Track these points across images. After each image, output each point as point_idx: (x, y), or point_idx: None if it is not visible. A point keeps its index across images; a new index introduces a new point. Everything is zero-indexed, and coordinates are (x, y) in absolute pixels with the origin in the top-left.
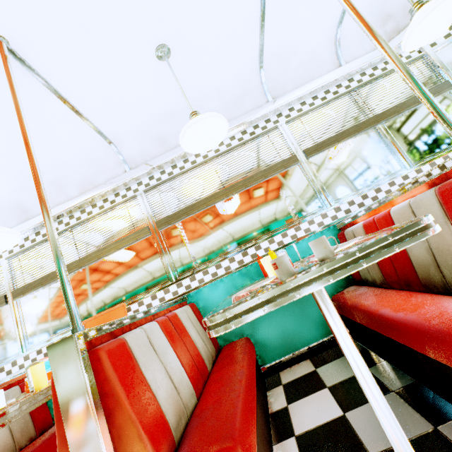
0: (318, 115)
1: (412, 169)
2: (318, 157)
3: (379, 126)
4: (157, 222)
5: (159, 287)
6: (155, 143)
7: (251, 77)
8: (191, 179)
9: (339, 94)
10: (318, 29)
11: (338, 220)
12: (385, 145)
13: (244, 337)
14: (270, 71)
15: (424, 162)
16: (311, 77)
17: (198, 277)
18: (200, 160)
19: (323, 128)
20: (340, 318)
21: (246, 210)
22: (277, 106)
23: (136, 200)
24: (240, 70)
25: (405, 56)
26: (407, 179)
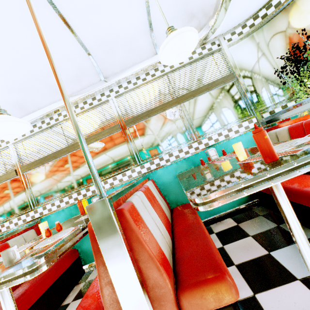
0: (140, 92)
1: (195, 141)
2: (136, 126)
3: (180, 105)
4: (21, 168)
5: (23, 212)
6: (17, 108)
7: (84, 61)
8: (47, 135)
9: (154, 77)
10: (131, 25)
11: (141, 175)
12: (182, 120)
13: (72, 248)
14: (99, 57)
15: (204, 136)
16: (134, 62)
17: (48, 207)
18: (53, 122)
19: (142, 103)
20: (11, 304)
21: (84, 162)
22: (106, 85)
23: (7, 150)
24: (70, 57)
25: (208, 48)
26: (191, 148)
